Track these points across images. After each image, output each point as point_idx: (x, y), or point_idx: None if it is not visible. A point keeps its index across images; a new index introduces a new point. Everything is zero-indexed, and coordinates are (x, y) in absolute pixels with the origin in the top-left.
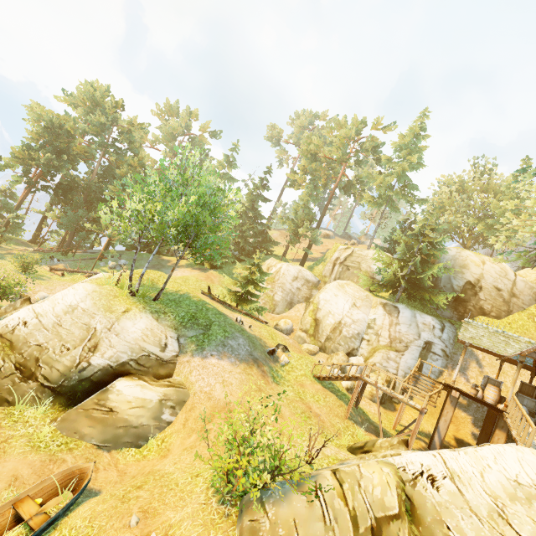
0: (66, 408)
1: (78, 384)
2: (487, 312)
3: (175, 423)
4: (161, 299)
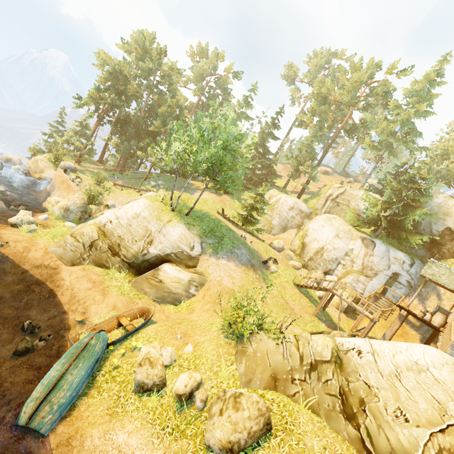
0: (135, 275)
1: (142, 263)
2: None
3: (197, 296)
4: (190, 215)
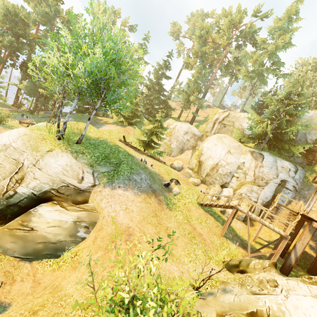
0: None
1: (6, 208)
2: None
3: (87, 239)
4: (83, 143)
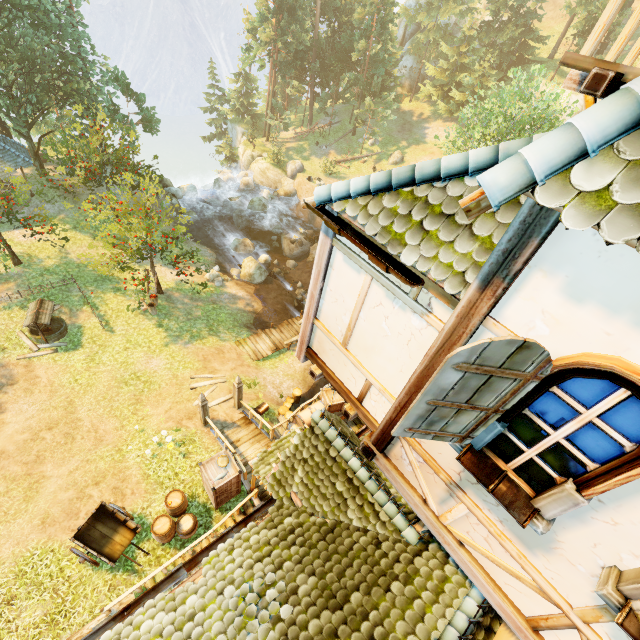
0: None
1: None
2: None
3: None
4: None
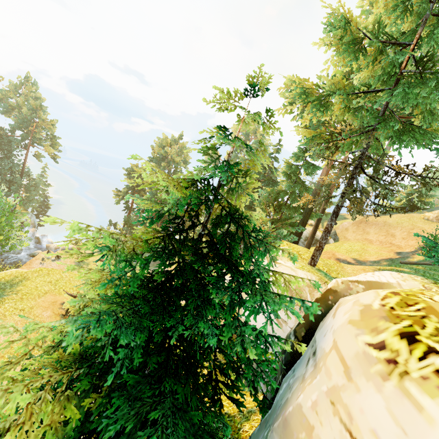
0: None
1: None
2: None
3: None
4: None
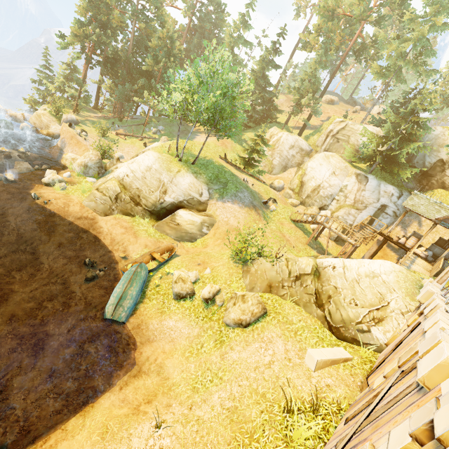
0: (157, 221)
1: (160, 210)
2: (447, 186)
3: (209, 234)
4: (196, 163)
